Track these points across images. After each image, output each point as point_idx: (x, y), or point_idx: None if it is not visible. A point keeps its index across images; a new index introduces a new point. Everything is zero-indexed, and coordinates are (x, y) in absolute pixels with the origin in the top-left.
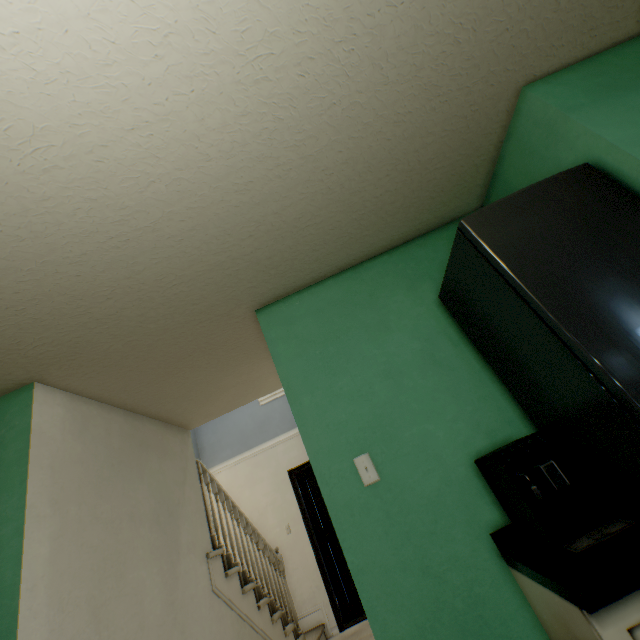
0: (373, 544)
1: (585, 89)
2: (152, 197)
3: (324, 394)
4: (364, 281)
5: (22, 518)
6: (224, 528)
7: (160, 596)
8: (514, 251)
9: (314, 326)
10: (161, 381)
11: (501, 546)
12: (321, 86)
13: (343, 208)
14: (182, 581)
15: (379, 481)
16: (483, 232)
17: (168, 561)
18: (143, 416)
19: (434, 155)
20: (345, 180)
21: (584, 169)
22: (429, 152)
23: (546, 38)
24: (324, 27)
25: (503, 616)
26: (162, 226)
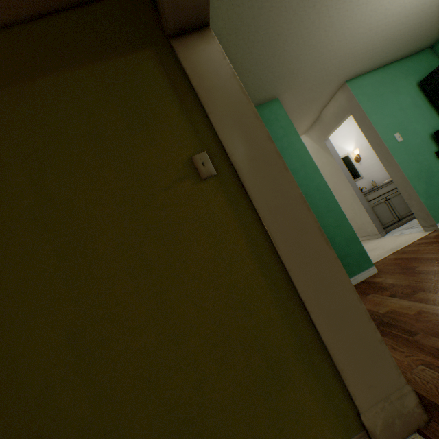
0: (402, 157)
1: None
2: (393, 13)
3: (380, 115)
4: (387, 74)
5: (302, 143)
6: None
7: None
8: None
9: (371, 90)
10: (288, 115)
11: (437, 155)
12: None
13: (411, 34)
14: None
15: (402, 141)
16: None
17: None
18: None
19: None
20: (424, 21)
21: None
22: None
23: None
24: None
25: (437, 170)
26: (380, 27)
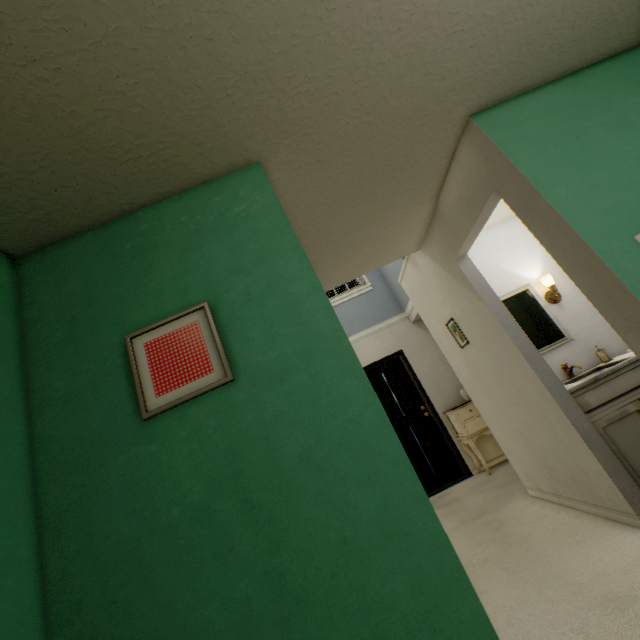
0: None
1: None
2: None
3: (579, 186)
4: (589, 87)
5: (312, 277)
6: None
7: None
8: None
9: (545, 128)
10: (337, 209)
11: None
12: None
13: None
14: None
15: None
16: None
17: None
18: None
19: None
20: None
21: None
22: None
23: None
24: None
25: None
26: None
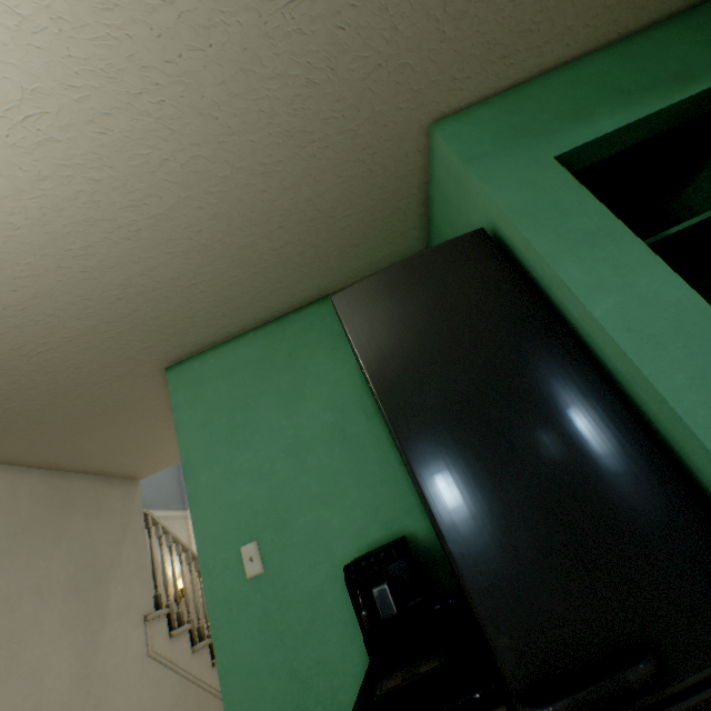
0: (246, 643)
1: (496, 132)
2: None
3: (223, 471)
4: (287, 337)
5: None
6: (177, 584)
7: (70, 671)
8: (373, 341)
9: (225, 389)
10: (76, 440)
11: None
12: (138, 142)
13: (235, 263)
14: (105, 650)
15: (264, 573)
16: (349, 314)
17: (87, 631)
18: (70, 472)
19: (337, 202)
20: (223, 235)
21: (477, 237)
22: (328, 200)
23: (442, 71)
24: (108, 79)
25: None
26: None
